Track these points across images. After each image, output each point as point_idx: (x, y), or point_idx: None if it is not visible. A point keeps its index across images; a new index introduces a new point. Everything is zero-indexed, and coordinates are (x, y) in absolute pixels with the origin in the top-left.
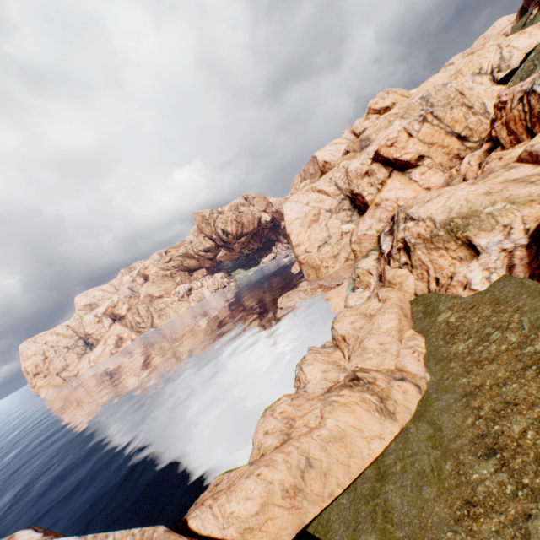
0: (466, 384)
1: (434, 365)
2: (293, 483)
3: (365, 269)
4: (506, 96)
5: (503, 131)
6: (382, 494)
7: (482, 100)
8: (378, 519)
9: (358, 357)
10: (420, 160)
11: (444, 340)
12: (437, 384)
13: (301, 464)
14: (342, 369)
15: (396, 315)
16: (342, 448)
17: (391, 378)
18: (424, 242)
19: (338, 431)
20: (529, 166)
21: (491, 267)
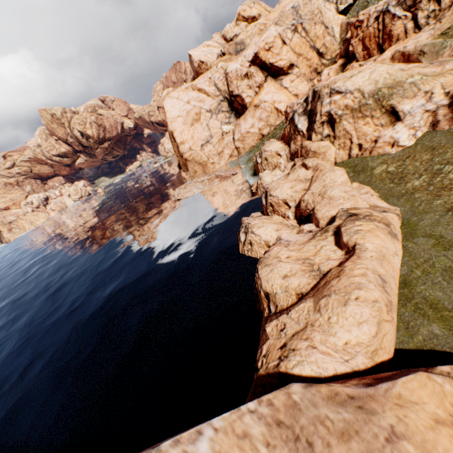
0: (443, 203)
1: (398, 200)
2: (385, 298)
3: (274, 151)
4: (363, 16)
5: (359, 46)
6: (417, 295)
7: (332, 25)
8: (428, 312)
9: (327, 206)
10: (291, 69)
11: (394, 183)
12: (411, 211)
13: (379, 281)
14: (292, 227)
15: (344, 171)
16: (389, 264)
17: (378, 211)
18: (352, 112)
19: (379, 252)
20: (401, 64)
21: (416, 126)
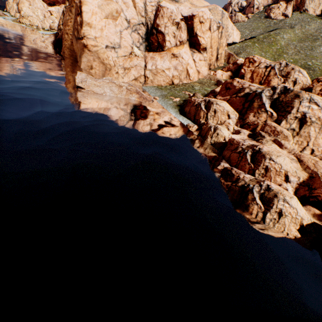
0: None
1: None
2: None
3: (227, 110)
4: (257, 59)
5: (249, 74)
6: None
7: None
8: None
9: None
10: (203, 51)
11: None
12: None
13: None
14: None
15: None
16: None
17: None
18: None
19: None
20: None
21: None
